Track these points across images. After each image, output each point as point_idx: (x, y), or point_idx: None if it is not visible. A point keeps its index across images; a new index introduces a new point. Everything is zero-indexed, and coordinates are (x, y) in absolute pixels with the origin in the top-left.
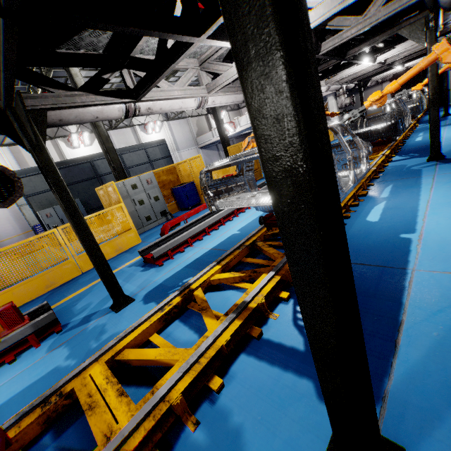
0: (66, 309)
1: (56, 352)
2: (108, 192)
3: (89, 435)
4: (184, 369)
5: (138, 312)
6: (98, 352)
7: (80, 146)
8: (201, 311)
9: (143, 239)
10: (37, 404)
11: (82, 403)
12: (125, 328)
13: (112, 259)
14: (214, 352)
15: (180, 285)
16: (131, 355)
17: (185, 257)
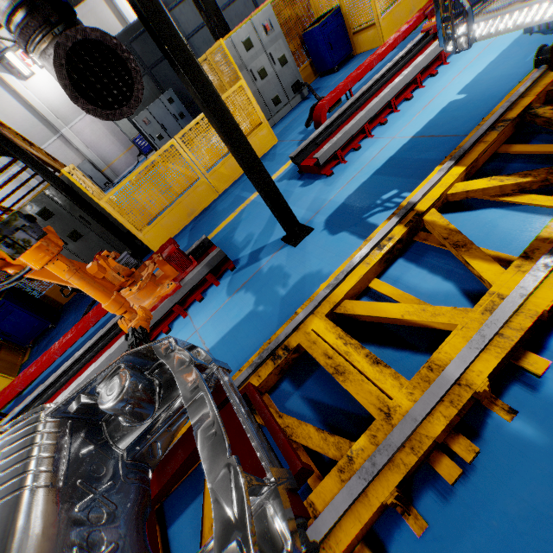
0: (225, 241)
1: (243, 293)
2: (216, 63)
3: (338, 393)
4: (481, 345)
5: (327, 246)
6: (310, 304)
7: None
8: (455, 248)
9: (279, 138)
10: (266, 357)
11: (322, 364)
12: (318, 268)
13: None
14: (529, 322)
15: (379, 205)
16: (358, 309)
17: (367, 158)
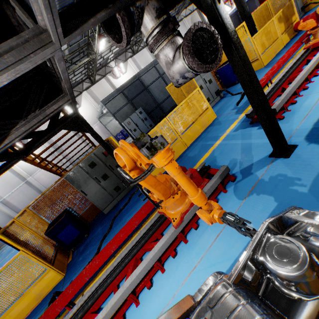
0: (212, 167)
1: (258, 193)
2: None
3: None
4: None
5: None
6: None
7: (120, 75)
8: None
9: (216, 115)
10: None
11: None
12: None
13: (204, 133)
14: None
15: None
16: None
17: (309, 104)
